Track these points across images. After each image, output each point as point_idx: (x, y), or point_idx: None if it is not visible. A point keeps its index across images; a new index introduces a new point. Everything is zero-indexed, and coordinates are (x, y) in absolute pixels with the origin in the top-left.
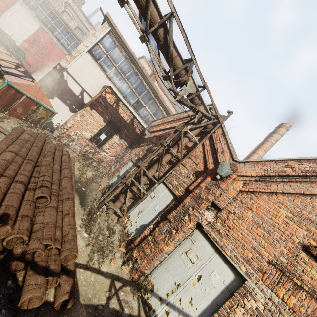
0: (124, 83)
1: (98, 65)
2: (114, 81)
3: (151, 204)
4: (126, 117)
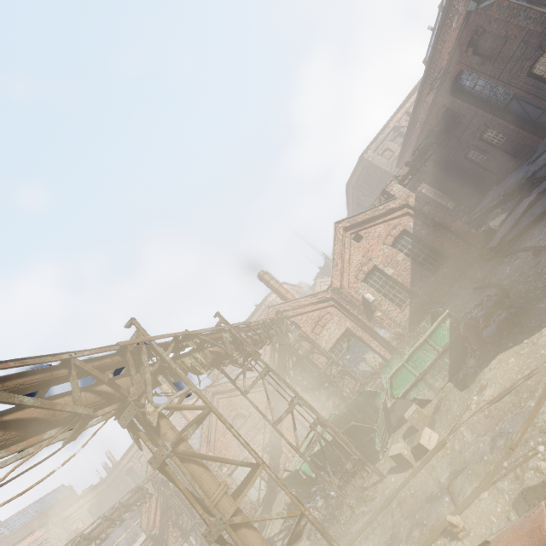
0: None
1: None
2: None
3: None
4: None
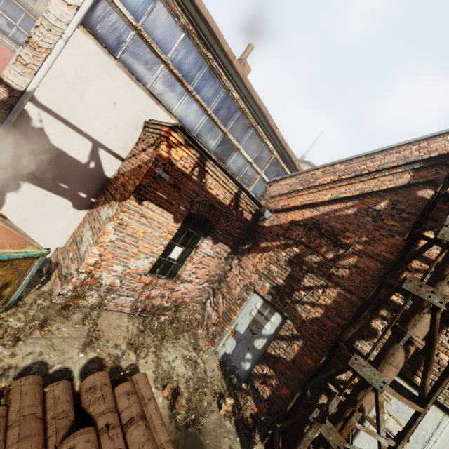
0: (190, 105)
1: (119, 64)
2: (168, 104)
3: None
4: (223, 194)
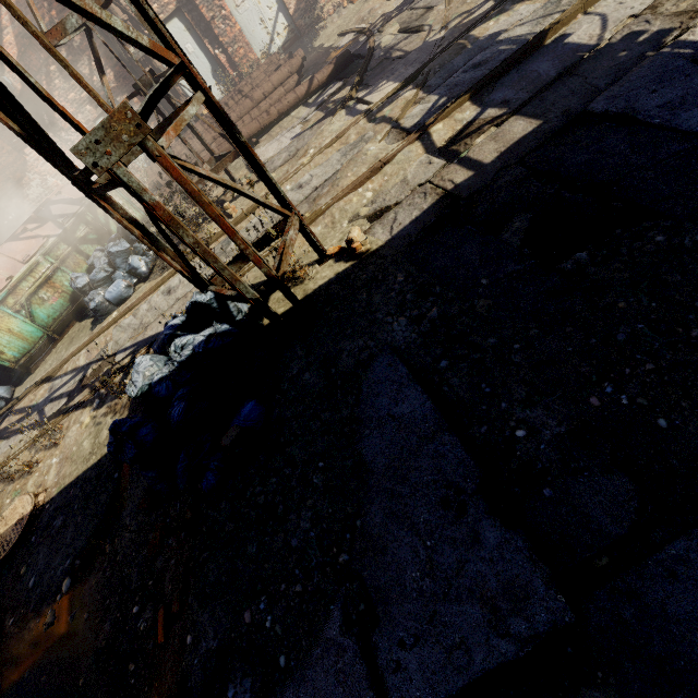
0: None
1: None
2: None
3: None
4: None
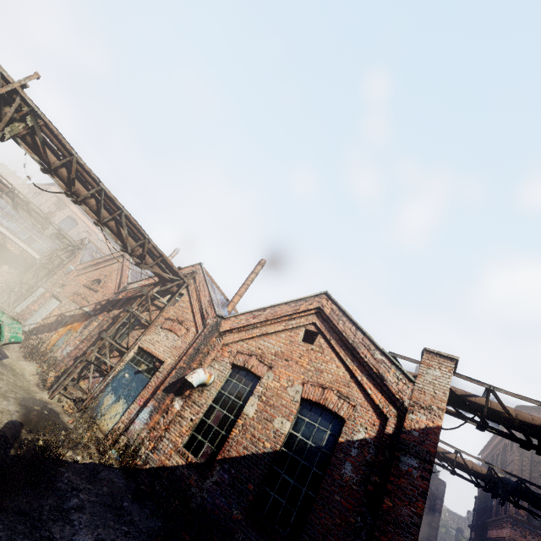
0: (13, 224)
1: None
2: (2, 223)
3: (32, 299)
4: (15, 250)
